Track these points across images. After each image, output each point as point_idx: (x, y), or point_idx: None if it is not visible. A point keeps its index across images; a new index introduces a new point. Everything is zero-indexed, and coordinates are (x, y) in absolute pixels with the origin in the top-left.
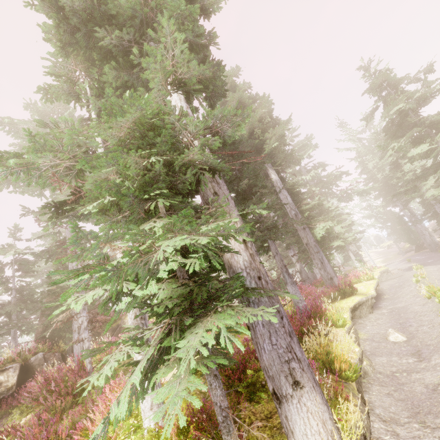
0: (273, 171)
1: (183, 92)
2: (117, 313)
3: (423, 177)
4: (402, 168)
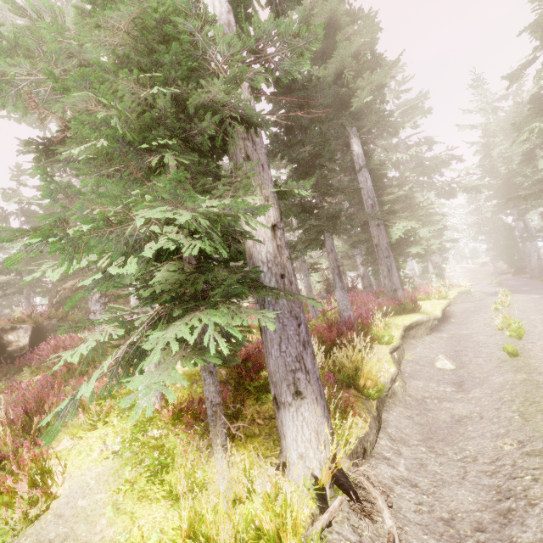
0: (358, 140)
1: None
2: (85, 290)
3: None
4: (536, 163)
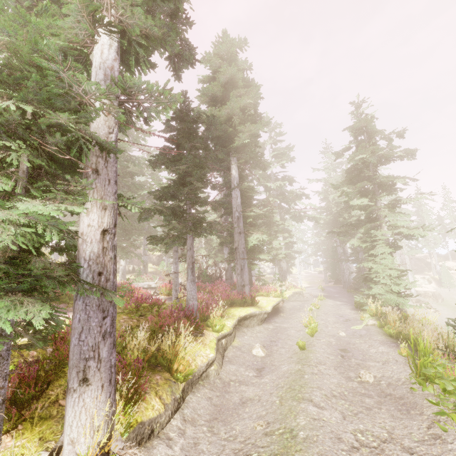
0: (236, 167)
1: (125, 38)
2: None
3: (356, 226)
4: (350, 211)
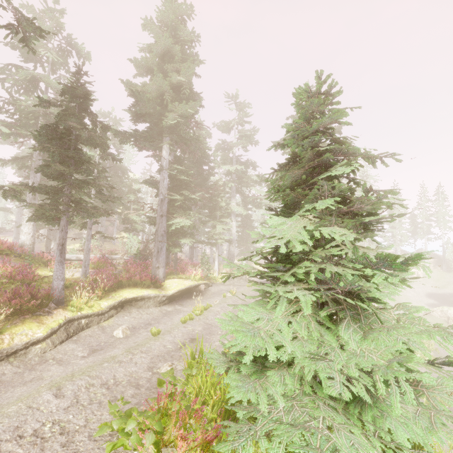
0: (168, 148)
1: None
2: None
3: None
4: None
